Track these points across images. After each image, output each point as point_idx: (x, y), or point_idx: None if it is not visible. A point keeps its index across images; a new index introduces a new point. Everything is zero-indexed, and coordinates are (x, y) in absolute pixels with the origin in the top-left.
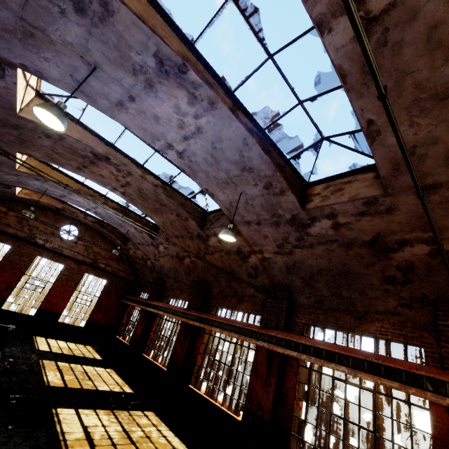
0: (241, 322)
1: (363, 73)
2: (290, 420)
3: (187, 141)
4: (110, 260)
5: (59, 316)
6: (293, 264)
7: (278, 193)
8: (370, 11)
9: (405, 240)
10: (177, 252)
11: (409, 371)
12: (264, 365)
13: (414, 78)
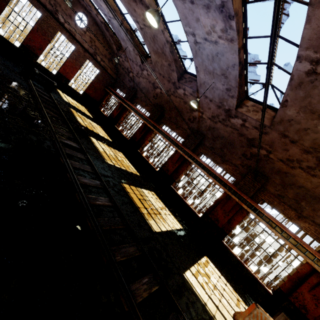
0: (174, 138)
1: (298, 84)
2: (176, 178)
3: (205, 41)
4: (104, 57)
5: (69, 82)
6: (213, 127)
7: (230, 96)
8: (317, 69)
9: (261, 146)
10: (155, 82)
11: (225, 182)
12: (177, 159)
13: (311, 100)
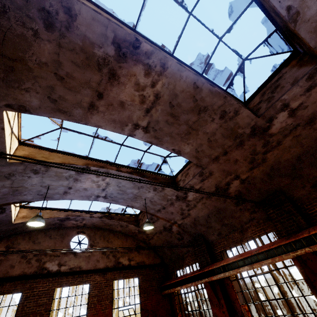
0: None
1: None
2: None
3: None
4: (130, 253)
5: None
6: None
7: None
8: None
9: None
10: (216, 183)
11: None
12: None
13: None
